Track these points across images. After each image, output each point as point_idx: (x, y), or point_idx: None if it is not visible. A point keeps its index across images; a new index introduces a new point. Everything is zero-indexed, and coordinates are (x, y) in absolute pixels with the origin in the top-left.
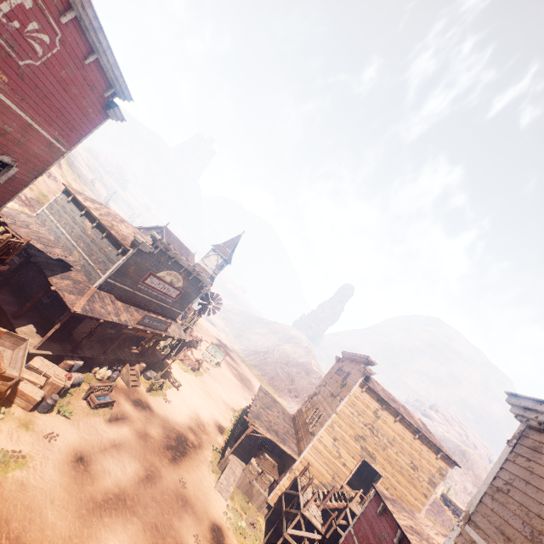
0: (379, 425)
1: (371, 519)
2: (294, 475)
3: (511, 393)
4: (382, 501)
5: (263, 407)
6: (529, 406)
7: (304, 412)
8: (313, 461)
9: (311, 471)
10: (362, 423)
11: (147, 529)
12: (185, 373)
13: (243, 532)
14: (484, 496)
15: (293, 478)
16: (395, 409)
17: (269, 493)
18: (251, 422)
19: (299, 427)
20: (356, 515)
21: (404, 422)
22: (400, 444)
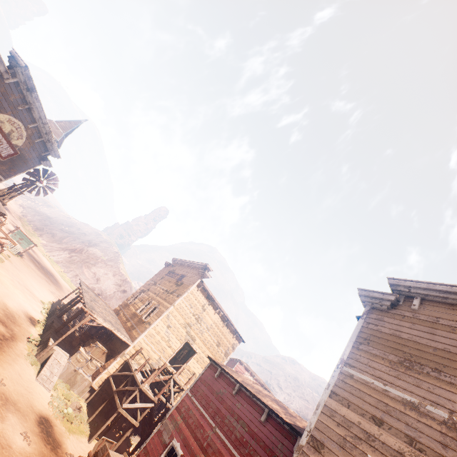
0: (203, 316)
1: (209, 382)
2: (125, 359)
3: (362, 289)
4: (221, 367)
5: (92, 300)
6: (376, 296)
7: (131, 306)
8: (145, 345)
9: (142, 354)
10: (192, 314)
11: None
12: None
13: (69, 418)
14: (351, 348)
15: (123, 362)
16: (218, 304)
17: (93, 378)
18: (89, 312)
19: (127, 319)
20: (177, 383)
21: (220, 314)
22: (214, 329)
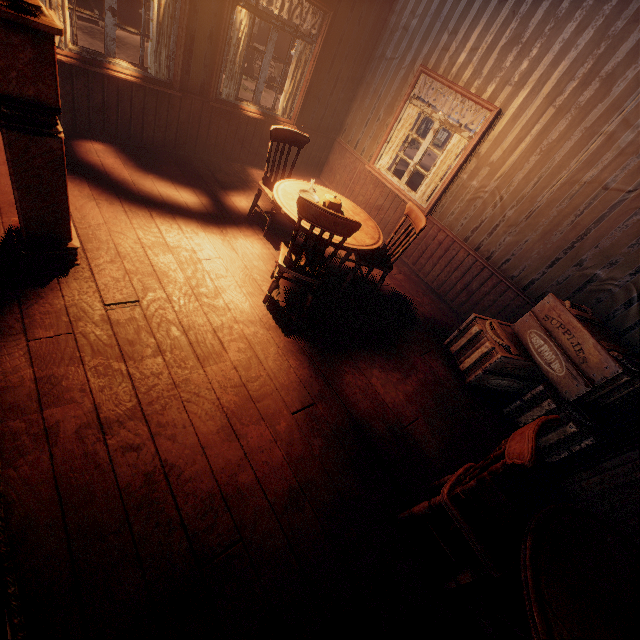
0: None
1: None
2: None
3: None
4: None
5: None
6: None
7: None
8: None
9: None
10: None
11: None
12: None
13: None
14: None
15: None
16: None
17: None
18: None
19: None
20: None
21: None
22: None
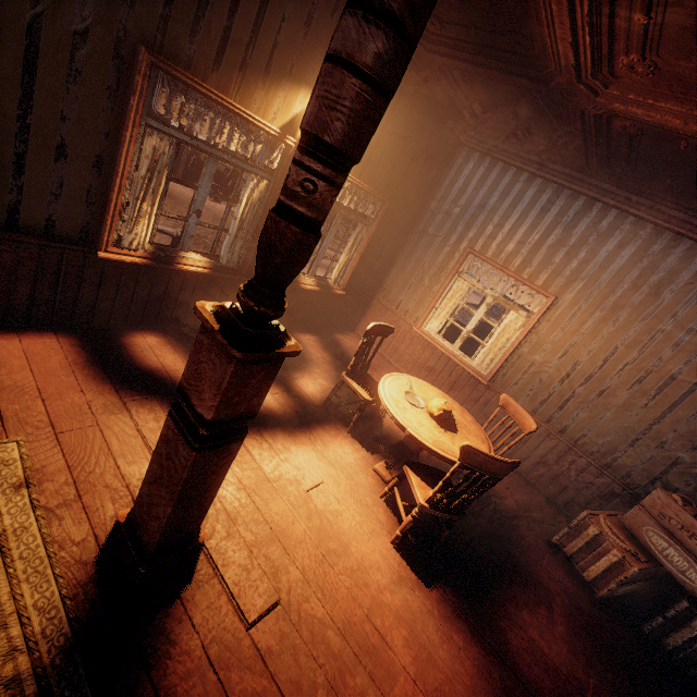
0: None
1: None
2: None
3: None
4: None
5: None
6: None
7: None
8: None
9: None
10: None
11: None
12: None
13: None
14: None
15: None
16: None
17: None
18: None
19: None
20: None
21: None
22: None
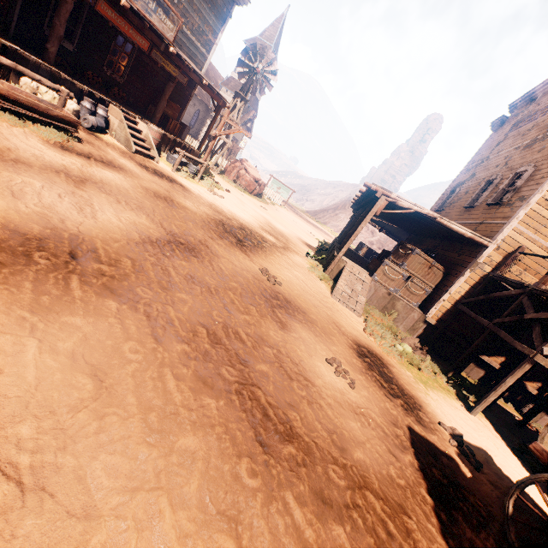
0: None
1: None
2: (481, 274)
3: None
4: None
5: None
6: None
7: (445, 210)
8: (526, 243)
9: (521, 263)
10: None
11: (170, 335)
12: (242, 193)
13: (411, 361)
14: None
15: (479, 280)
16: None
17: (423, 310)
18: (380, 190)
19: None
20: None
21: None
22: None
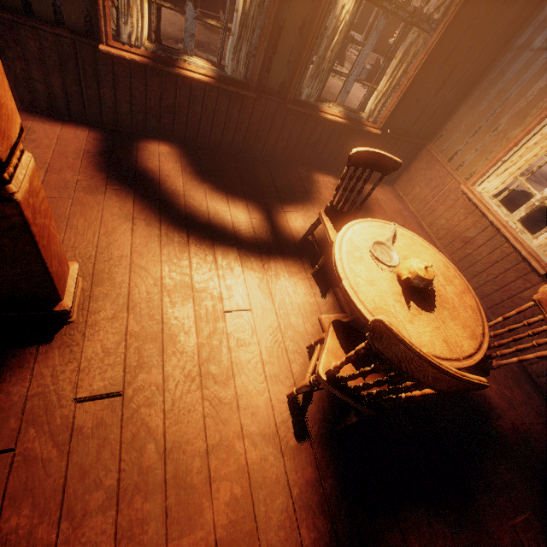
0: None
1: None
2: None
3: None
4: None
5: None
6: None
7: None
8: None
9: None
10: None
11: None
12: None
13: None
14: None
15: None
16: None
17: None
18: None
19: None
20: None
21: None
22: None
